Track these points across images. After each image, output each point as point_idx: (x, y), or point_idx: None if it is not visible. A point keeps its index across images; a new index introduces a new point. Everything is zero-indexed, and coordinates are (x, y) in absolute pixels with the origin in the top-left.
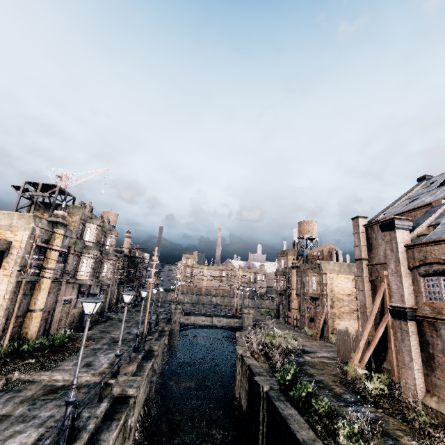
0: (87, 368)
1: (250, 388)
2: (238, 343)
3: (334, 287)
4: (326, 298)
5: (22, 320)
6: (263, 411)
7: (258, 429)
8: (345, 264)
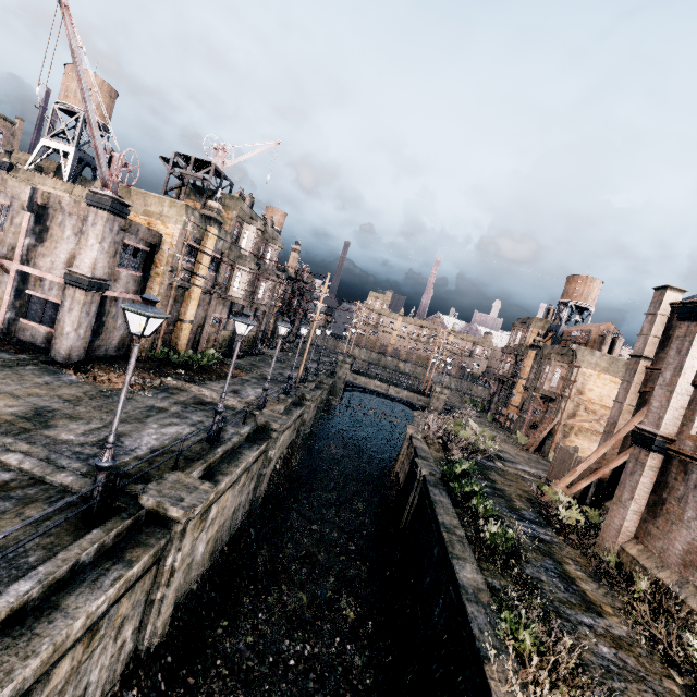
0: (234, 395)
1: (410, 471)
2: (413, 422)
3: (586, 390)
4: (565, 402)
5: (172, 328)
6: (415, 493)
7: (404, 508)
8: (621, 361)
